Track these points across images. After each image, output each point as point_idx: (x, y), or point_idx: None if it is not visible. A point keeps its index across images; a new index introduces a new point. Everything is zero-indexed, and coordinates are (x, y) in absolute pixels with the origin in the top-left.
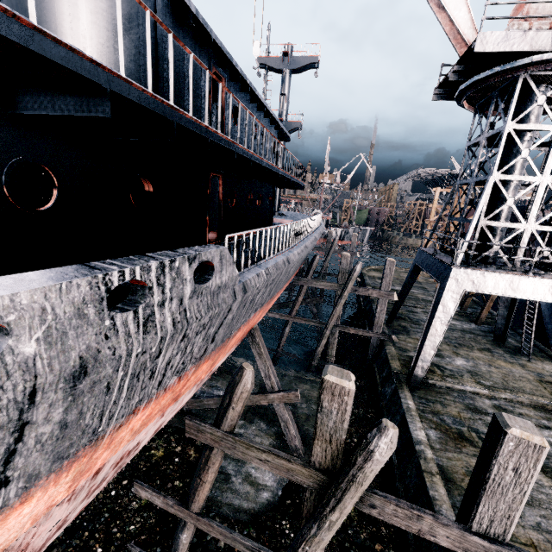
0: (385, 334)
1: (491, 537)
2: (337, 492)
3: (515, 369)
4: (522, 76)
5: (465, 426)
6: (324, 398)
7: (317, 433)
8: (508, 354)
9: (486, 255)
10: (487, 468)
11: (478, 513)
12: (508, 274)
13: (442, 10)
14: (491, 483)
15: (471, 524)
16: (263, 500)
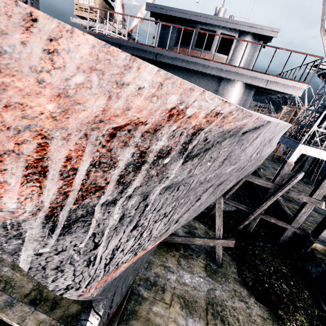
0: (258, 168)
1: (316, 199)
2: (283, 187)
3: (306, 188)
4: None
5: (291, 198)
6: (285, 166)
7: (279, 175)
8: (304, 183)
9: (311, 141)
10: (321, 183)
11: (315, 193)
12: (319, 149)
13: (325, 36)
14: (321, 186)
15: (312, 196)
16: (223, 209)
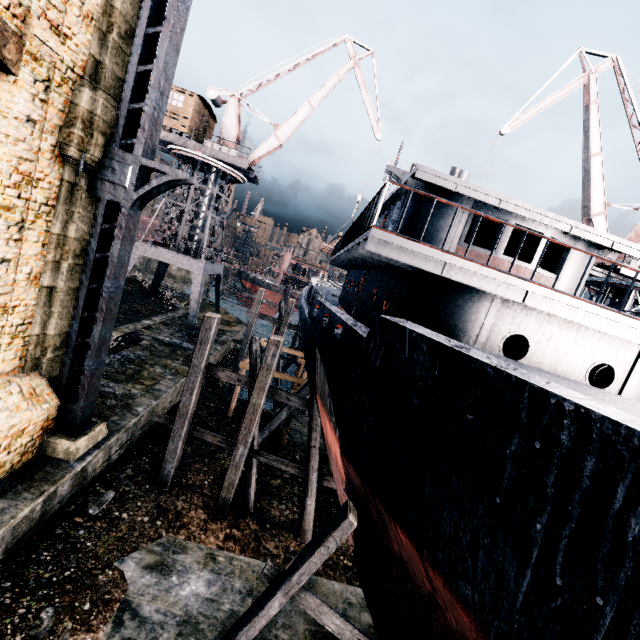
0: None
1: None
2: None
3: None
4: (634, 290)
5: None
6: None
7: None
8: None
9: None
10: None
11: None
12: None
13: None
14: None
15: None
16: None
